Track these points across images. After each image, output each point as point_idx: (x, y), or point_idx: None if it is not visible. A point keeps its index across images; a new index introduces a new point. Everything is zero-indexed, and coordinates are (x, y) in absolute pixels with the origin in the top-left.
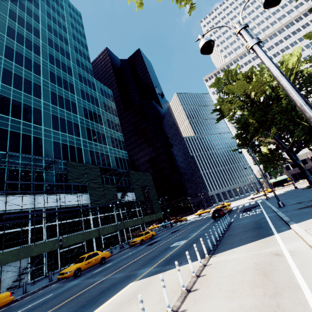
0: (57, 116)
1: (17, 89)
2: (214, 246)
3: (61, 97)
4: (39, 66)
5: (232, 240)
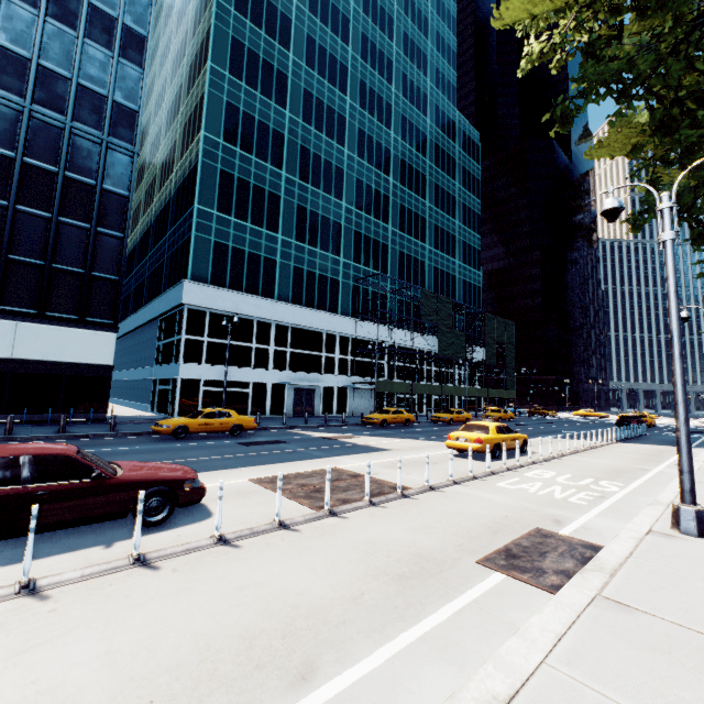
0: (405, 206)
1: (369, 164)
2: (621, 440)
3: (411, 168)
4: (390, 109)
5: (642, 442)
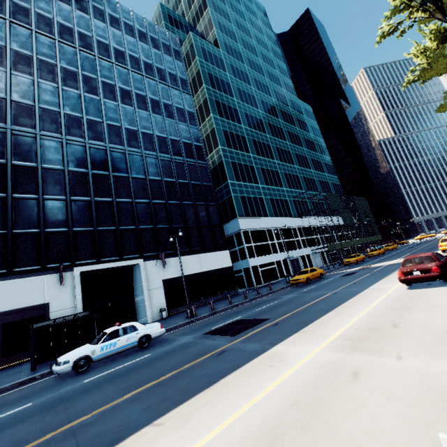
0: (297, 153)
1: (277, 138)
2: None
3: (292, 134)
4: (275, 109)
5: None
